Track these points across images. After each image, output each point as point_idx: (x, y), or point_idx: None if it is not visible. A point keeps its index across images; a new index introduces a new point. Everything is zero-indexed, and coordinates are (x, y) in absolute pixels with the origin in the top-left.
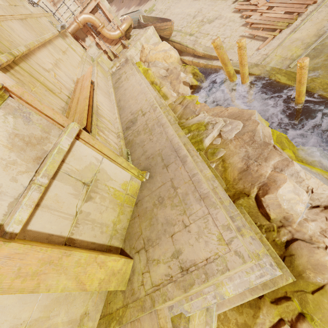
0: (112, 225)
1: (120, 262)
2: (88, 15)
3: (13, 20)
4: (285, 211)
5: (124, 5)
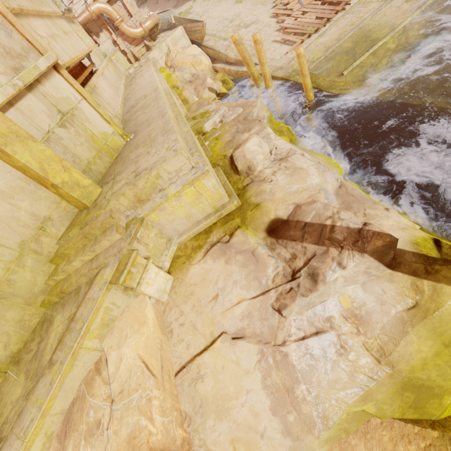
0: (86, 162)
1: (87, 181)
2: (104, 5)
3: None
4: (248, 161)
5: (158, 7)
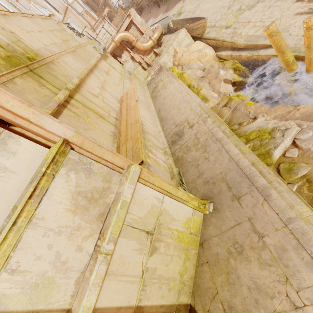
0: (179, 277)
1: None
2: (124, 33)
3: (66, 54)
4: None
5: (151, 16)
